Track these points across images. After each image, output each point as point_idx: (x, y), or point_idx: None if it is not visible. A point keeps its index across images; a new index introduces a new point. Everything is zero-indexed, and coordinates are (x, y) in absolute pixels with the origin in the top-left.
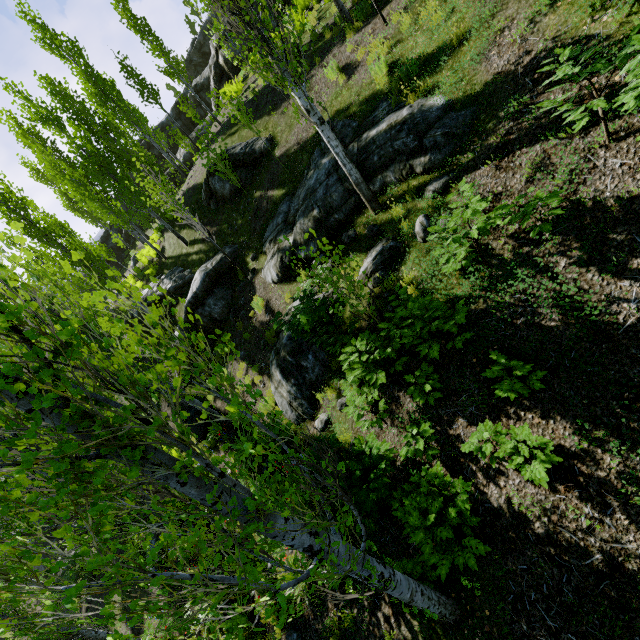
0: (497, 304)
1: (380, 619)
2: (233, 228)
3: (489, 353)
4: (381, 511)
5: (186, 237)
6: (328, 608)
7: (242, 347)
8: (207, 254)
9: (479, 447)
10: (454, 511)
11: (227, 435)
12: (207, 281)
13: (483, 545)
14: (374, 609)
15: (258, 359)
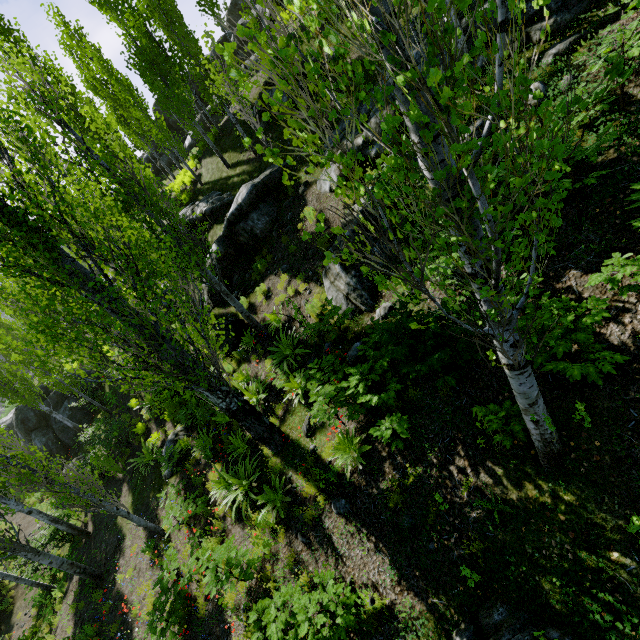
0: (634, 149)
1: (453, 472)
2: (285, 144)
3: (619, 199)
4: (457, 378)
5: (228, 160)
6: (385, 473)
7: (285, 261)
8: (251, 174)
9: (609, 277)
10: (592, 318)
11: (261, 346)
12: (254, 194)
13: (619, 356)
14: (445, 464)
15: (304, 269)
